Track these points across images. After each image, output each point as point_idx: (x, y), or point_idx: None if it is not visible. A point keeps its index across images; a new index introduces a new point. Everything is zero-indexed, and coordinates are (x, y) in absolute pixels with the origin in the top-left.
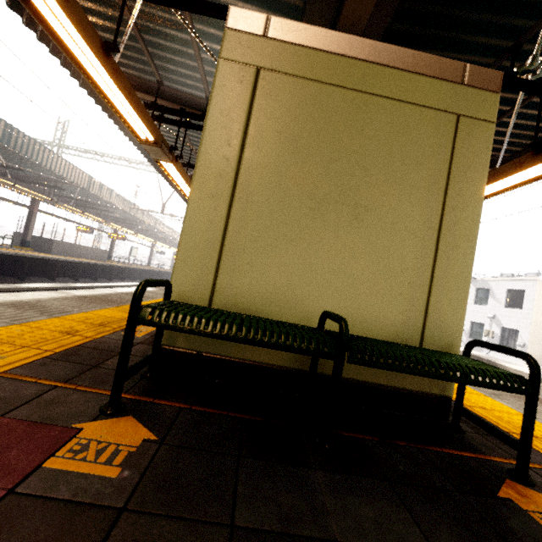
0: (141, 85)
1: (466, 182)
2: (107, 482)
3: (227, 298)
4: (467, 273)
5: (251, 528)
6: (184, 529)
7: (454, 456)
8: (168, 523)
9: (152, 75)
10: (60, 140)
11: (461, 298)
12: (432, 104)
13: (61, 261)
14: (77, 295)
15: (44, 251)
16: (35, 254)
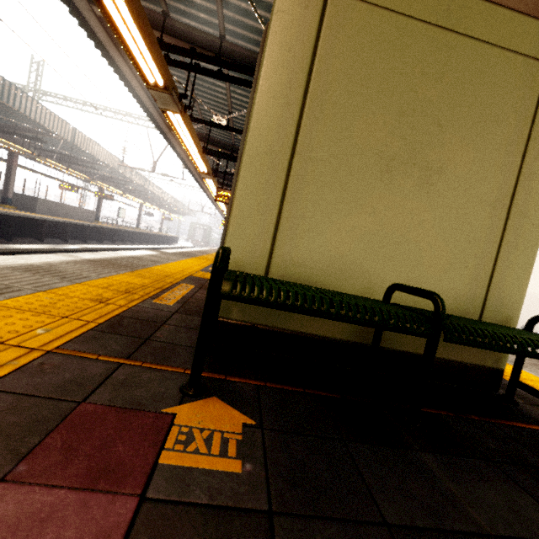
0: None
1: None
2: (235, 479)
3: (285, 268)
4: (534, 246)
5: (406, 526)
6: (344, 533)
7: (526, 430)
8: (324, 527)
9: (156, 4)
10: (35, 84)
11: (525, 271)
12: (521, 49)
13: (48, 221)
14: (85, 258)
15: (28, 210)
16: (20, 213)
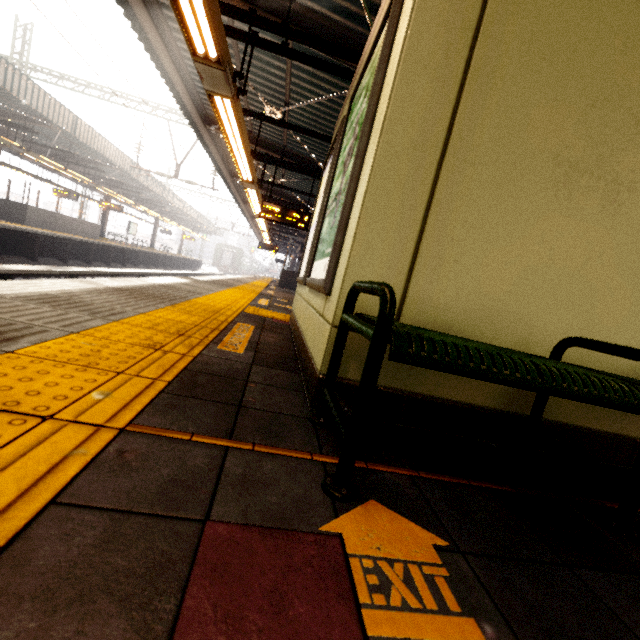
0: None
1: None
2: None
3: (422, 311)
4: None
5: None
6: None
7: None
8: None
9: None
10: (21, 54)
11: None
12: None
13: (42, 235)
14: (109, 286)
15: (15, 221)
16: (6, 224)
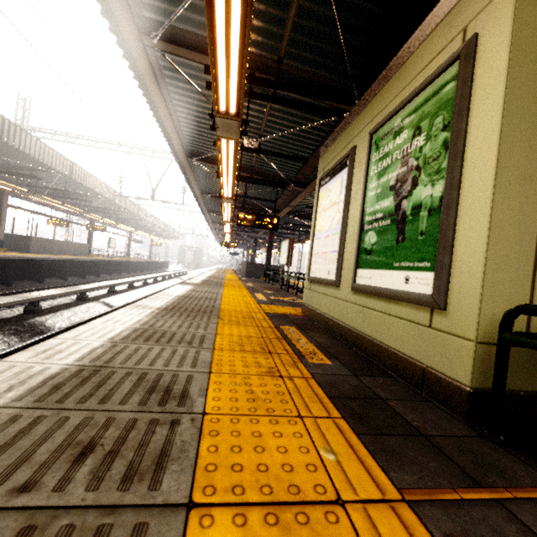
0: (194, 43)
1: None
2: None
3: None
4: None
5: None
6: None
7: None
8: None
9: None
10: (22, 120)
11: None
12: None
13: (47, 260)
14: (157, 307)
15: (21, 251)
16: (17, 255)
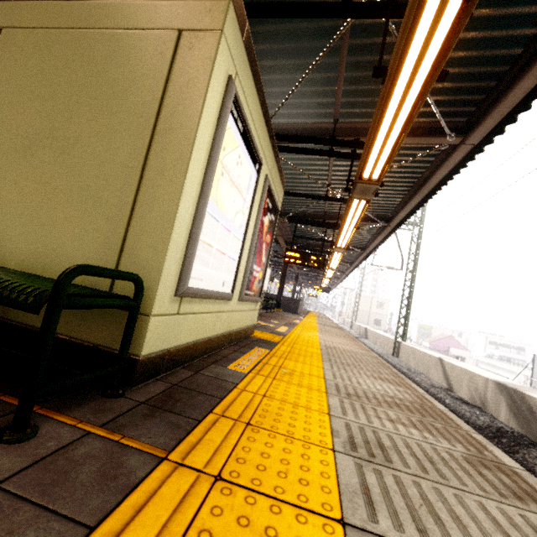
0: None
1: (182, 100)
2: None
3: None
4: (173, 203)
5: None
6: None
7: None
8: None
9: None
10: None
11: (163, 233)
12: (154, 26)
13: None
14: None
15: None
16: None
